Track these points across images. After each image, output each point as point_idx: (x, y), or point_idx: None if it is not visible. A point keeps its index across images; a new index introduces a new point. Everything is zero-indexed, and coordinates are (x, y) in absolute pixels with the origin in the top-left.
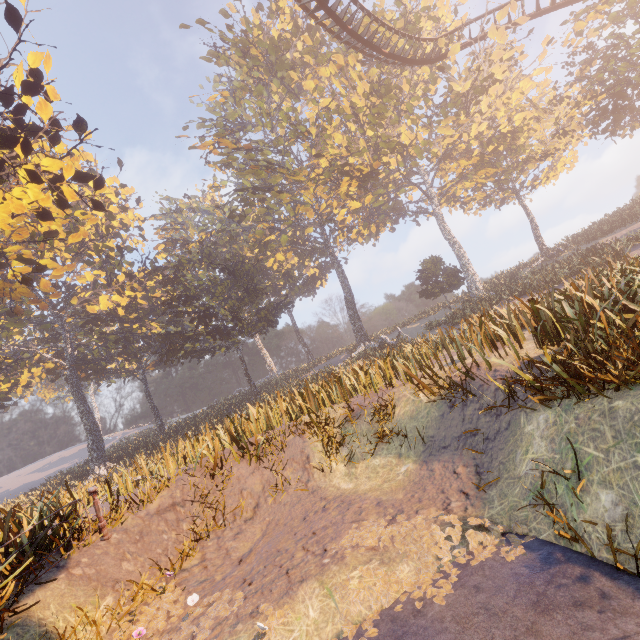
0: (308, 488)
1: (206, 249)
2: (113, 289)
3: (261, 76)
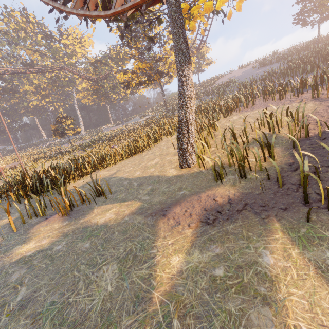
0: None
1: None
2: None
3: (14, 33)
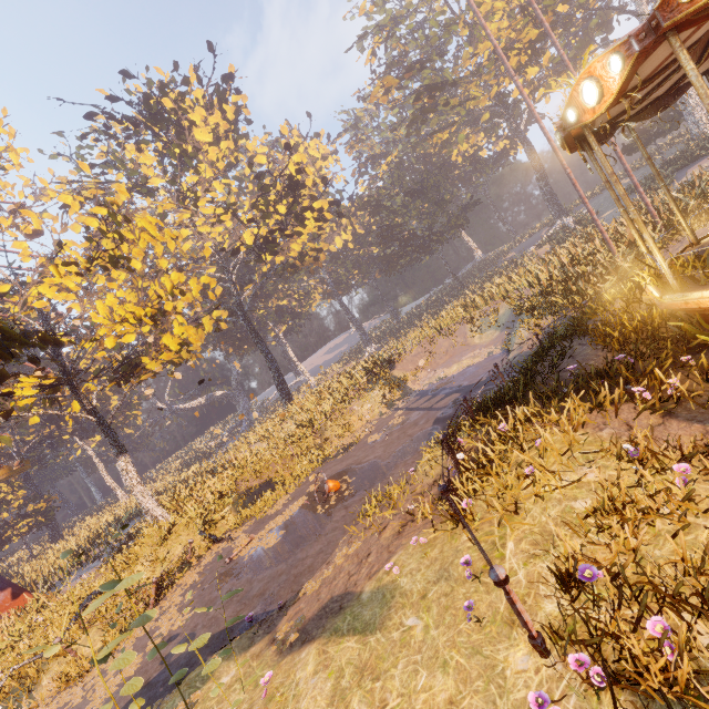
0: (466, 345)
1: (395, 174)
2: (339, 229)
3: None
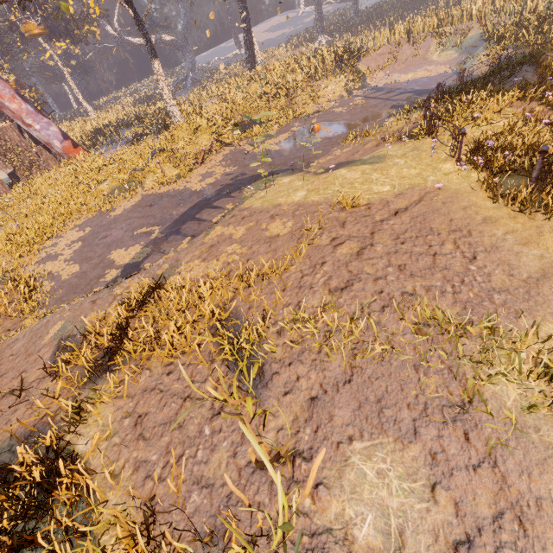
0: (424, 59)
1: None
2: None
3: None
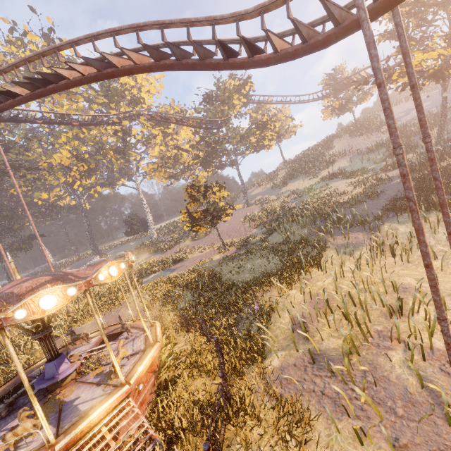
0: None
1: None
2: None
3: None
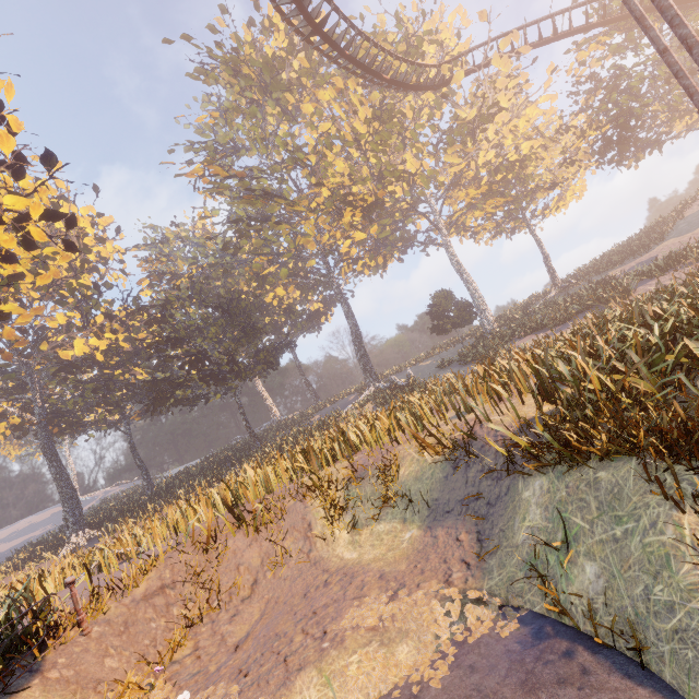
0: (310, 559)
1: (197, 285)
2: (90, 331)
3: (255, 96)
